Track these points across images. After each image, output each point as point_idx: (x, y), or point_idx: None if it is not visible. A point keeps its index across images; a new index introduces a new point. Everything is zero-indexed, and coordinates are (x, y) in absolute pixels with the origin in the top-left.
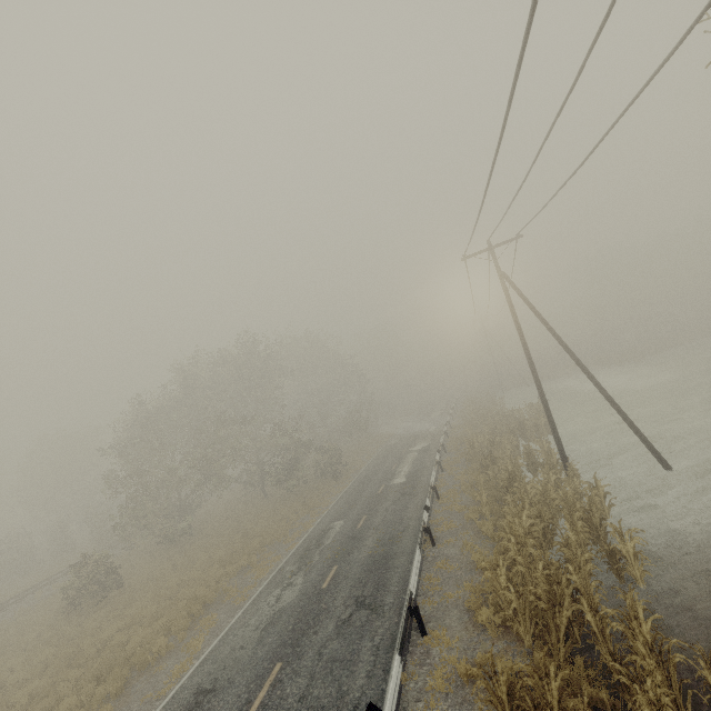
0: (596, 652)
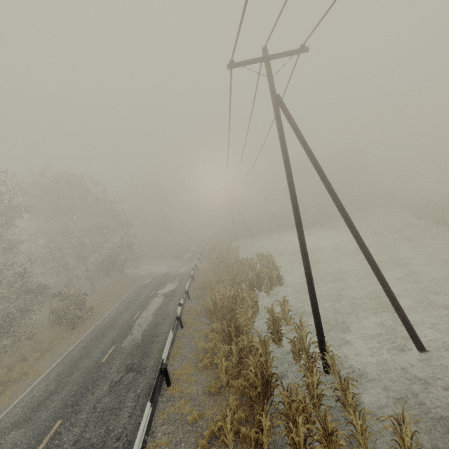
0: None
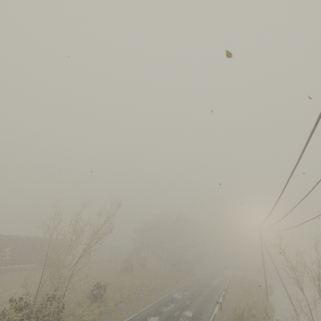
0: (255, 319)
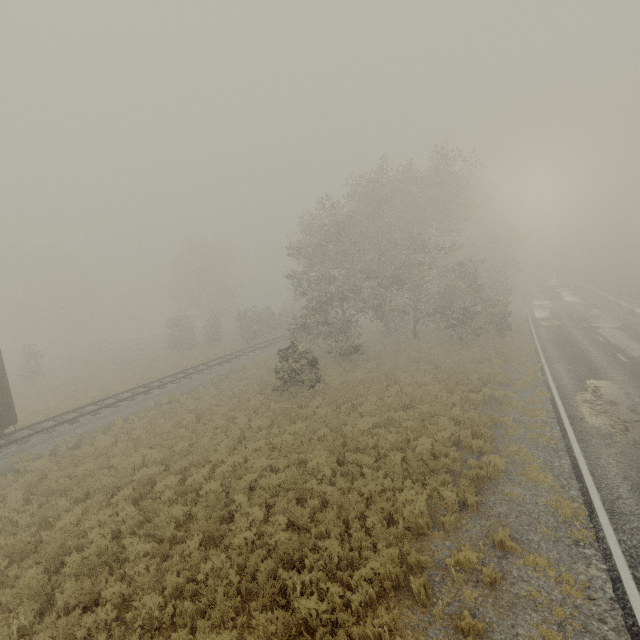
0: None
